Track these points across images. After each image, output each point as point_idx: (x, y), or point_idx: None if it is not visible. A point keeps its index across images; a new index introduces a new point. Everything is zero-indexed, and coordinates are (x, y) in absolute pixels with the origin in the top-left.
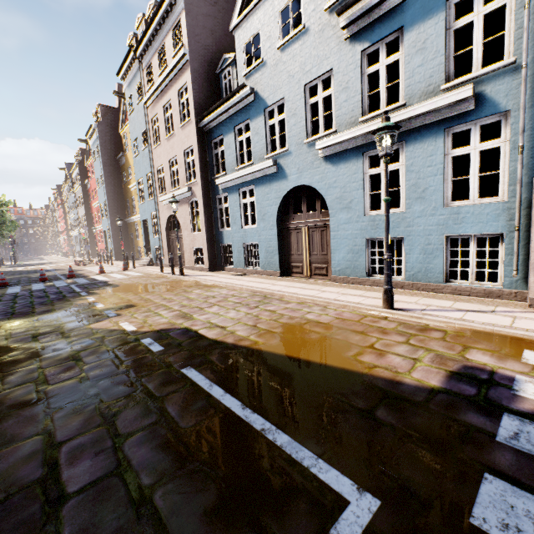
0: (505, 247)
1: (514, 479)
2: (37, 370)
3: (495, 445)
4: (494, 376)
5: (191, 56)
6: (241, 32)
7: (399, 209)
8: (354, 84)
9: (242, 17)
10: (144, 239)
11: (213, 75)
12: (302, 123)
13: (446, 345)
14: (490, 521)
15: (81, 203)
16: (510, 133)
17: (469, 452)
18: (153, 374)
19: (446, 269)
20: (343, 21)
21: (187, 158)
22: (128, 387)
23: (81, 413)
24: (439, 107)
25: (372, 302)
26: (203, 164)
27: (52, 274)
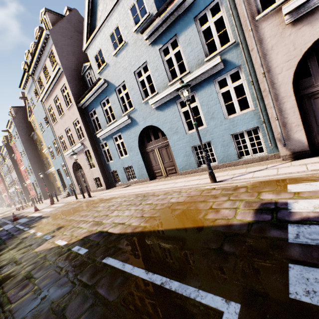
0: (261, 133)
1: (304, 262)
2: (1, 295)
3: (289, 245)
4: (277, 205)
5: (64, 68)
6: (90, 50)
7: (203, 126)
8: (160, 67)
9: (89, 43)
10: (60, 181)
11: (80, 76)
12: (138, 92)
13: (249, 195)
14: (299, 292)
15: (12, 169)
16: (244, 75)
17: (277, 254)
18: (84, 270)
19: (237, 151)
20: (145, 36)
21: (76, 126)
22: (69, 285)
23: (39, 317)
24: (207, 70)
25: (204, 181)
26: (86, 128)
27: (1, 222)
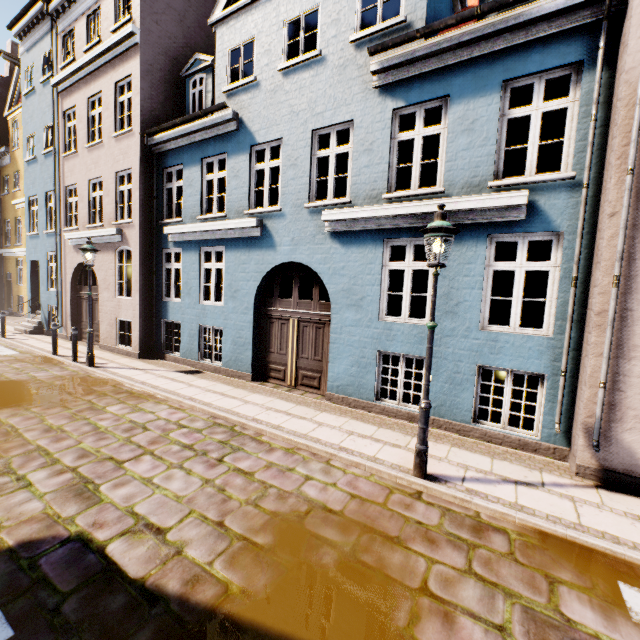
0: (546, 391)
1: None
2: None
3: None
4: None
5: (143, 39)
6: (227, 30)
7: (424, 321)
8: (380, 148)
9: (230, 12)
10: (30, 290)
11: (175, 76)
12: (304, 179)
13: (525, 577)
14: None
15: None
16: (562, 258)
17: None
18: None
19: (475, 405)
20: (375, 63)
21: (120, 184)
22: None
23: None
24: (486, 207)
25: (393, 456)
26: (146, 200)
27: None
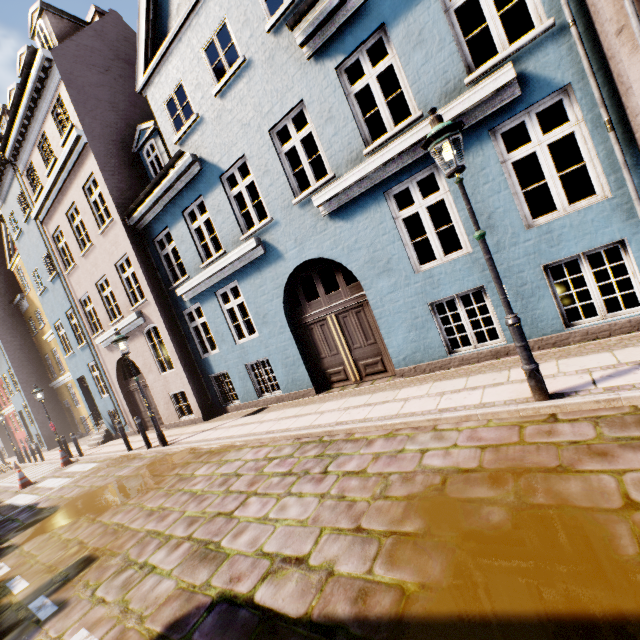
0: (634, 256)
1: None
2: None
3: None
4: None
5: (90, 137)
6: (155, 89)
7: (462, 251)
8: (340, 111)
9: (151, 71)
10: (87, 406)
11: (129, 157)
12: (281, 179)
13: None
14: None
15: None
16: (582, 110)
17: None
18: None
19: (560, 309)
20: (299, 36)
21: (122, 272)
22: None
23: None
24: (474, 104)
25: (501, 395)
26: (150, 274)
27: None
